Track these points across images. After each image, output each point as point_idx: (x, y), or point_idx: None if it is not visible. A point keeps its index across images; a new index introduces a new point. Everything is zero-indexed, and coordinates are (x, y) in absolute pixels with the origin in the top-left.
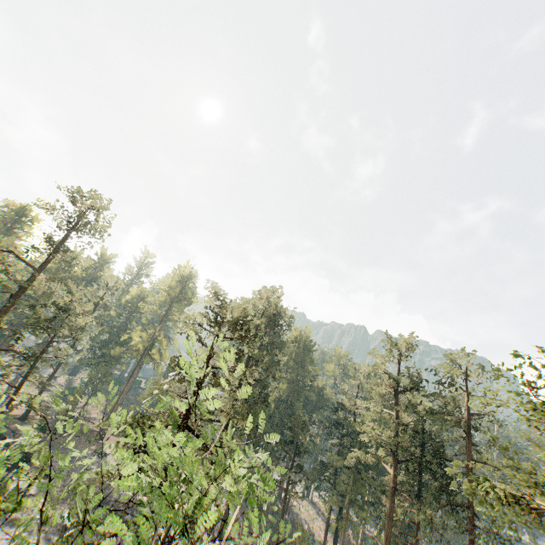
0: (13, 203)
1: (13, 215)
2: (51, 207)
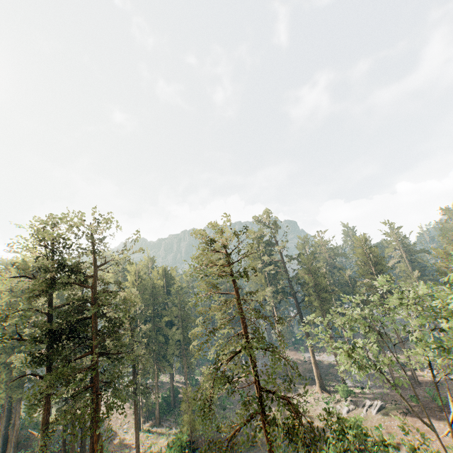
0: None
1: None
2: None
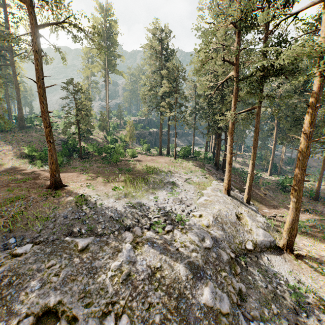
0: None
1: None
2: None
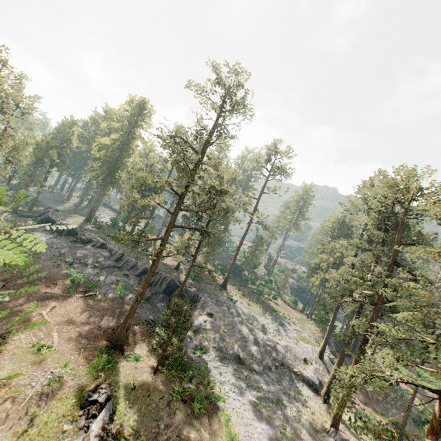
0: (134, 97)
1: (137, 108)
2: (201, 88)
